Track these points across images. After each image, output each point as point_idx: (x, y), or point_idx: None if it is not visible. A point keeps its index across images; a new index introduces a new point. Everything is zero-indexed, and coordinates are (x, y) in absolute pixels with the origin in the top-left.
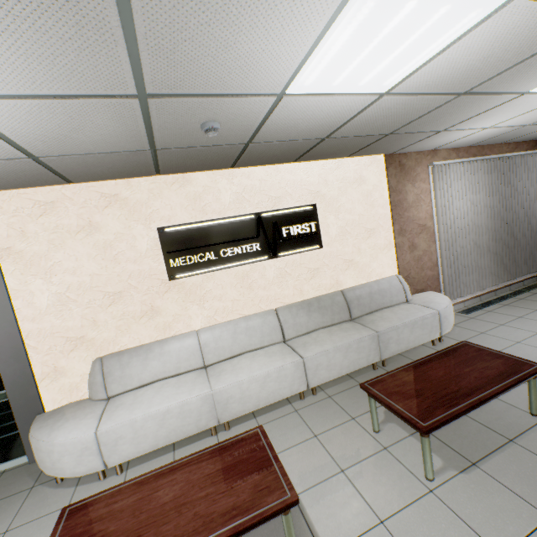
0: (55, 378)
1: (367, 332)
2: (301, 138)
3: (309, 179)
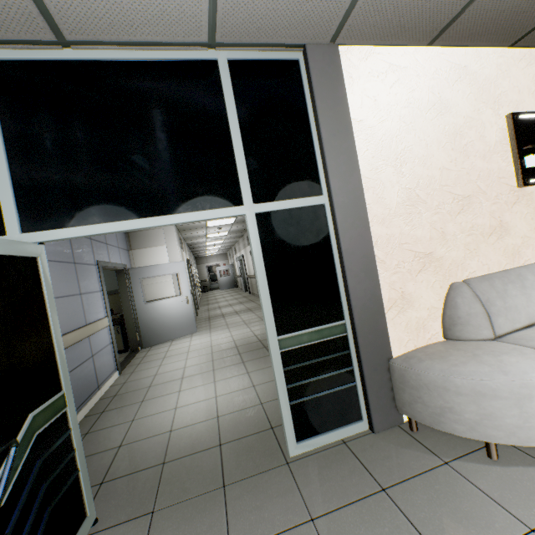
0: (401, 309)
1: None
2: None
3: None
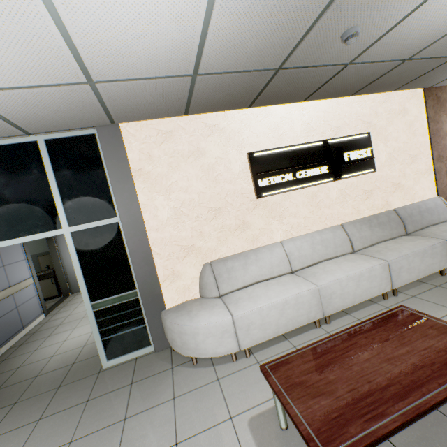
0: (173, 280)
1: (436, 240)
2: (392, 57)
3: (362, 111)
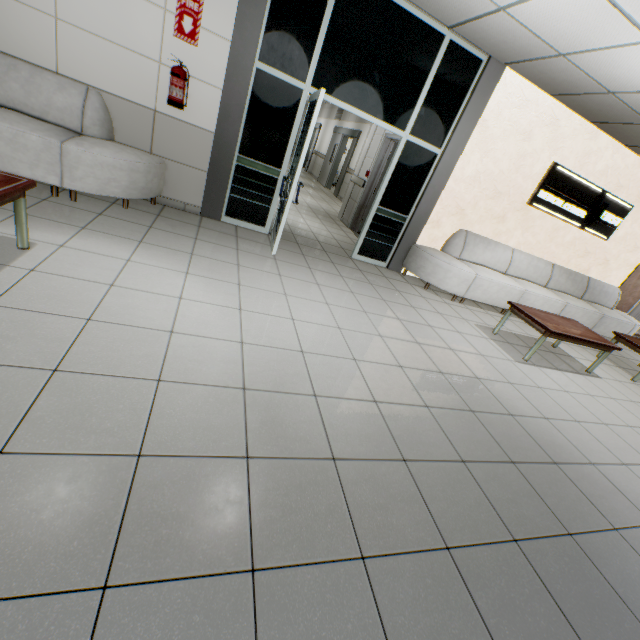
0: (433, 227)
1: (598, 311)
2: None
3: None
